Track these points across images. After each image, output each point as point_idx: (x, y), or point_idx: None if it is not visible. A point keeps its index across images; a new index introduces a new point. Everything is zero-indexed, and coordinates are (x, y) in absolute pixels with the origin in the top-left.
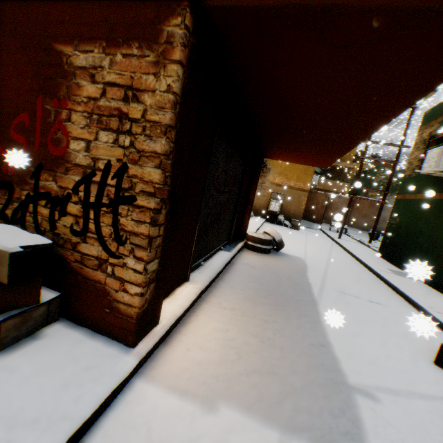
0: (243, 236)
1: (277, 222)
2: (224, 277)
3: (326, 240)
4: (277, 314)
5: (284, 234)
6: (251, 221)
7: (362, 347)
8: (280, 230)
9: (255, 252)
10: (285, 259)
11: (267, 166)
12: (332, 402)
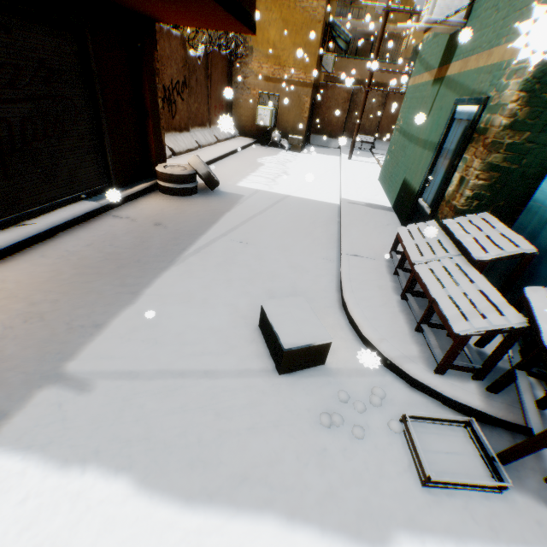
0: (156, 173)
1: (271, 143)
2: (51, 242)
3: (328, 164)
4: (77, 289)
5: (265, 161)
6: (222, 145)
7: (166, 319)
8: (264, 156)
9: (167, 195)
10: (211, 201)
11: (247, 45)
12: (2, 405)
